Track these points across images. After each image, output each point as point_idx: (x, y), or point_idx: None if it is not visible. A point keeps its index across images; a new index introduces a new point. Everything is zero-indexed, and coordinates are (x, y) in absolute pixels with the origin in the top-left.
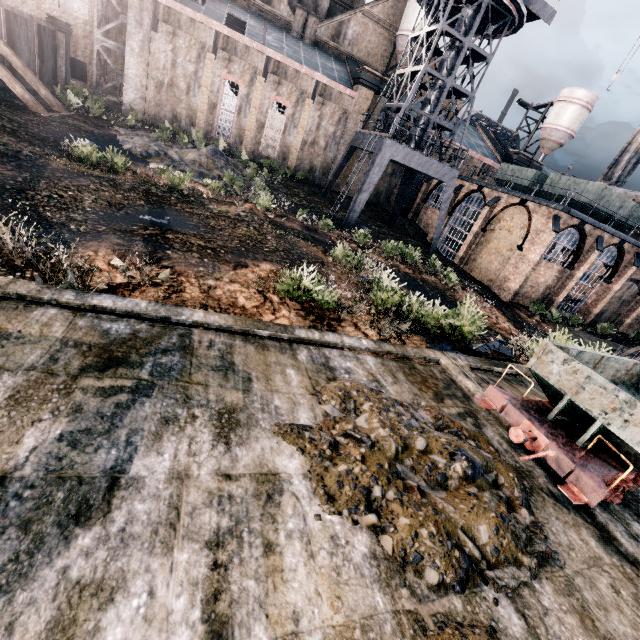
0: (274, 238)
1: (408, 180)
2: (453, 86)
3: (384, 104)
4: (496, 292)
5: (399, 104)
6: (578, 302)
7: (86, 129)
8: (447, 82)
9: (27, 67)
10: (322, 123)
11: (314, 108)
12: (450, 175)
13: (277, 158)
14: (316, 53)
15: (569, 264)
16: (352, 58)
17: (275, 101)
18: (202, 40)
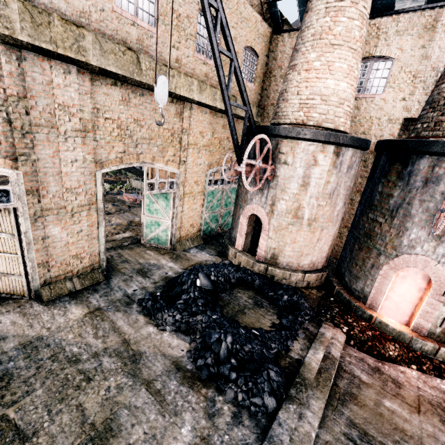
0: None
1: None
2: None
3: None
4: None
5: None
6: None
7: None
8: None
9: None
10: None
11: None
12: None
13: None
14: None
15: None
16: None
17: None
18: None
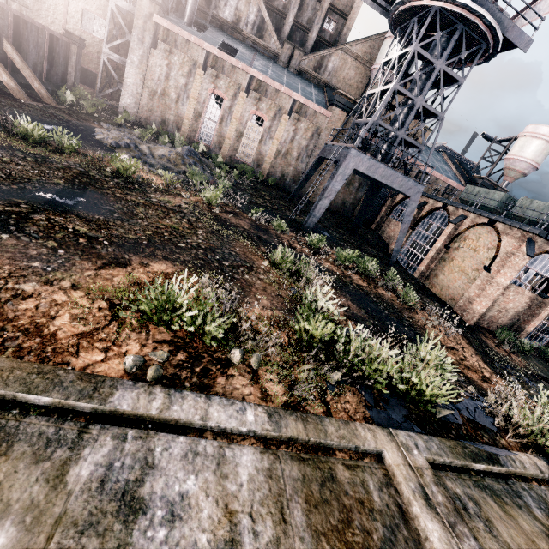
0: (206, 233)
1: (373, 193)
2: (422, 105)
3: (353, 120)
4: (459, 312)
5: (367, 119)
6: None
7: (64, 118)
8: (417, 101)
9: (26, 63)
10: (296, 137)
11: (290, 123)
12: (415, 189)
13: (252, 164)
14: (298, 80)
15: (542, 291)
16: (330, 87)
17: (255, 114)
18: (194, 58)
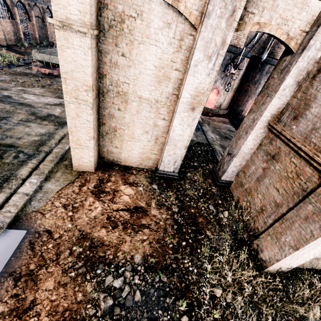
0: None
1: None
2: None
3: None
4: None
5: None
6: (29, 34)
7: None
8: None
9: None
10: None
11: None
12: None
13: None
14: None
15: (11, 17)
16: None
17: None
18: None
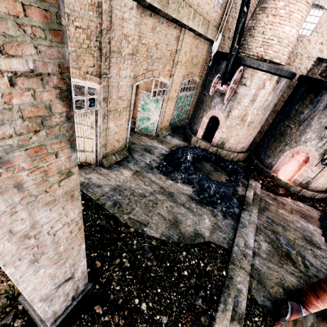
0: None
1: None
2: None
3: None
4: None
5: None
6: None
7: None
8: None
9: None
10: None
11: None
12: None
13: None
14: None
15: None
16: None
17: None
18: None
